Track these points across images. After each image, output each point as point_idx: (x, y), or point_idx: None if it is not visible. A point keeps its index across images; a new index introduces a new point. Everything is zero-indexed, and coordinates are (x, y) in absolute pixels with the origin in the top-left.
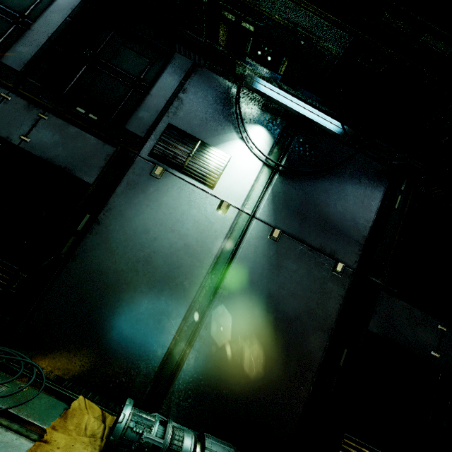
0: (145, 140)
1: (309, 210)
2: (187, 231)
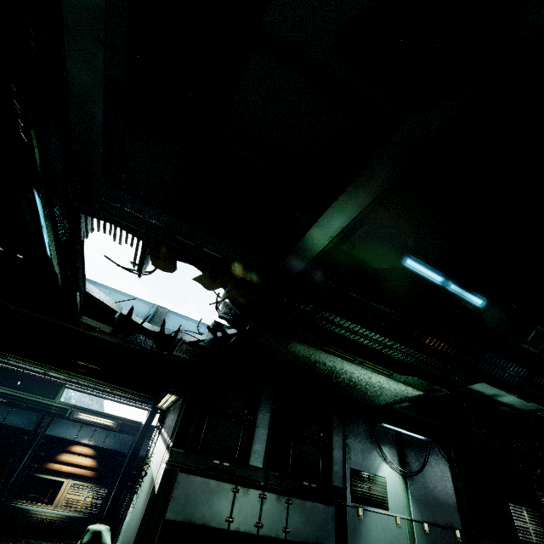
0: (345, 489)
1: (430, 498)
2: None
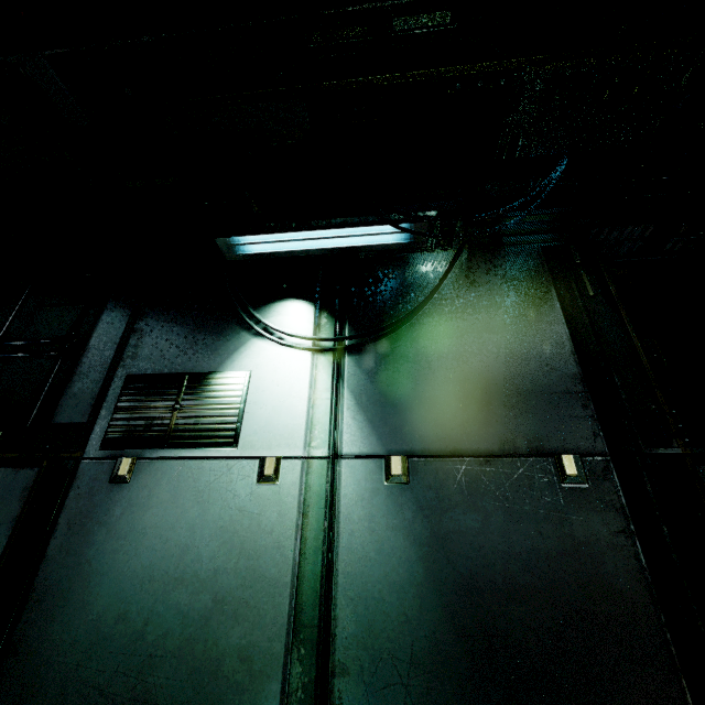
0: (91, 424)
1: (437, 386)
2: (211, 563)
